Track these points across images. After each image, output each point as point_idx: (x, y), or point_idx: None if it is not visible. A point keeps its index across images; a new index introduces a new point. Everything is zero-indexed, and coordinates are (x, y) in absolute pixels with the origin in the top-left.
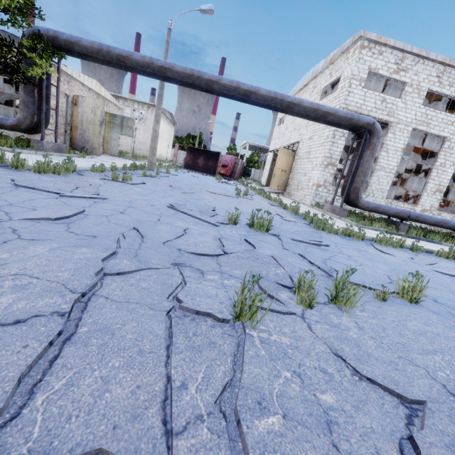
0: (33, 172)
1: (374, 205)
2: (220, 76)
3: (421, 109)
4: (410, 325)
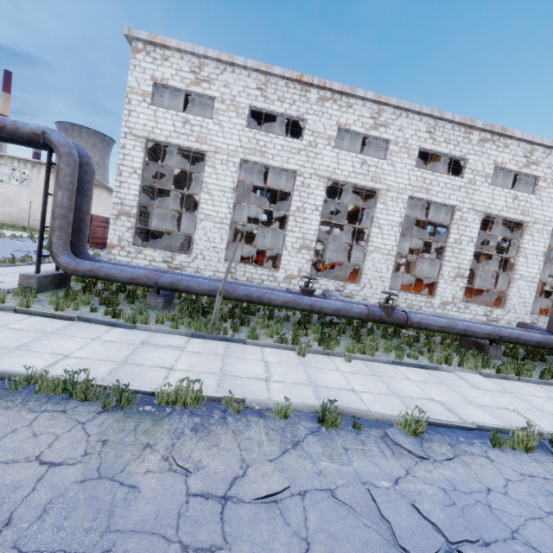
0: None
1: (88, 266)
2: None
3: (246, 132)
4: None
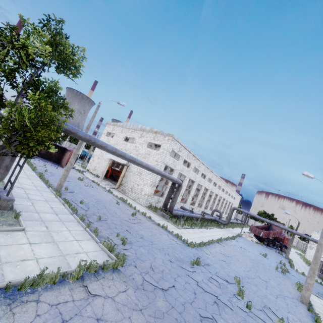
0: (122, 267)
1: (176, 212)
2: (142, 161)
3: (182, 165)
4: (246, 293)
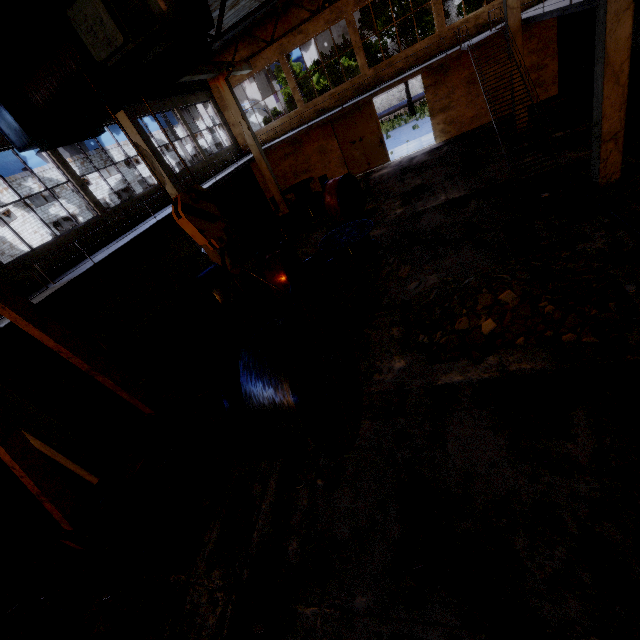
0: None
1: None
2: None
3: (76, 195)
4: None
